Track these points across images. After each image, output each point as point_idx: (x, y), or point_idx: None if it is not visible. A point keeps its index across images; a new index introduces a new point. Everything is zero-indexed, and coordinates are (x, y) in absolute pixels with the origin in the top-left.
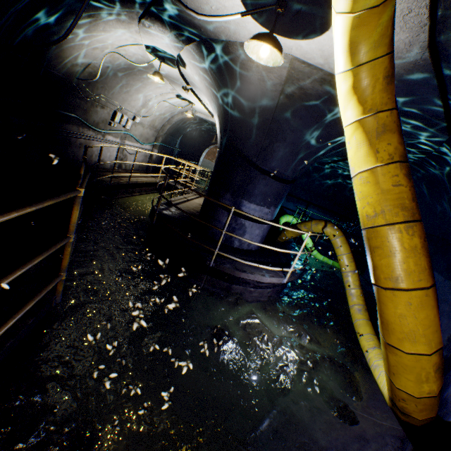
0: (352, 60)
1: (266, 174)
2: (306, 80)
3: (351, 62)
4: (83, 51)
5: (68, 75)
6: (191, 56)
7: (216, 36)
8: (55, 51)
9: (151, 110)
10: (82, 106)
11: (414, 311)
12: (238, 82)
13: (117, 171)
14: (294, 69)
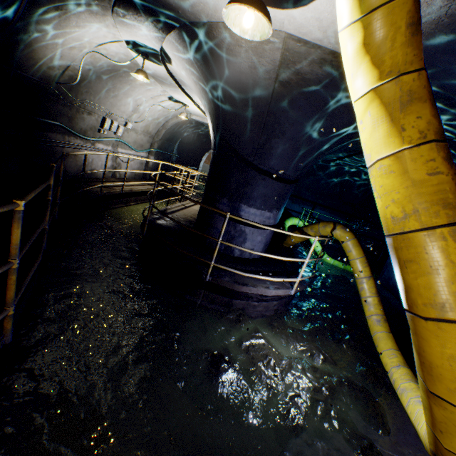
0: (361, 5)
1: (265, 174)
2: (304, 63)
3: (360, 8)
4: (59, 52)
5: (45, 79)
6: (174, 48)
7: (196, 17)
8: (24, 52)
9: (144, 115)
10: (65, 113)
11: None
12: (227, 72)
13: (110, 181)
14: (288, 50)
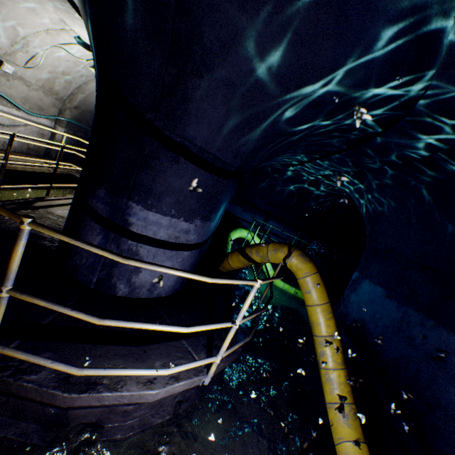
0: None
1: (177, 151)
2: None
3: None
4: None
5: None
6: None
7: None
8: None
9: (39, 59)
10: None
11: None
12: None
13: None
14: None
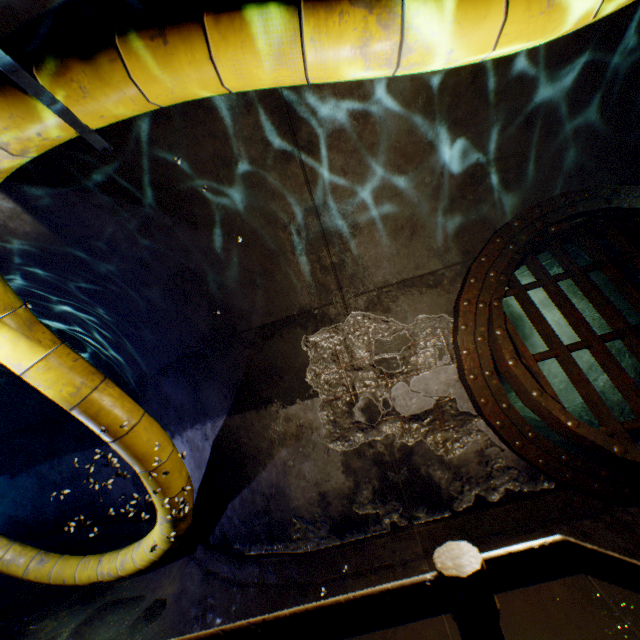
0: None
1: None
2: None
3: None
4: None
5: None
6: None
7: None
8: None
9: None
10: None
11: (152, 429)
12: None
13: None
14: None
